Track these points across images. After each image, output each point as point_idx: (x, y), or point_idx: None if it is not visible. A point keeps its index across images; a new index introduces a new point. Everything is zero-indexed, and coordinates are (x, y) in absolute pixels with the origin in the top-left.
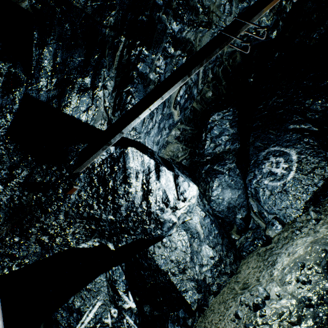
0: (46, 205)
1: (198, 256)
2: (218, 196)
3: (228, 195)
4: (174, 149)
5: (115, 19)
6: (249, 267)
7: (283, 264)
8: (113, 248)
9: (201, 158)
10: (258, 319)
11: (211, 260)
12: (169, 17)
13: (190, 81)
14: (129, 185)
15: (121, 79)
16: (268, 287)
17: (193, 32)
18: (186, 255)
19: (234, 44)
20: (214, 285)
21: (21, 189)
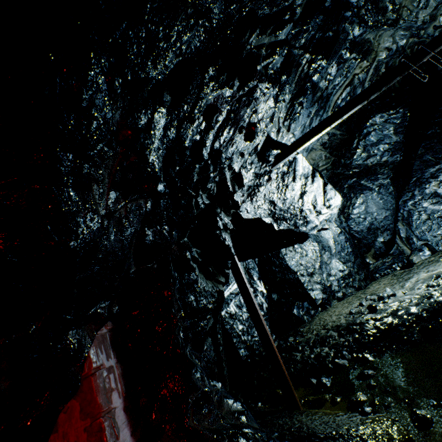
0: (259, 187)
1: (327, 267)
2: (359, 214)
3: (372, 214)
4: (316, 157)
5: (305, 40)
6: (380, 284)
7: (418, 278)
8: (276, 228)
9: (346, 170)
10: (380, 304)
11: (340, 272)
12: (353, 24)
13: (357, 81)
14: (295, 184)
15: (296, 91)
16: (396, 291)
17: (375, 31)
18: (315, 263)
19: (424, 35)
20: (339, 293)
21: (252, 176)
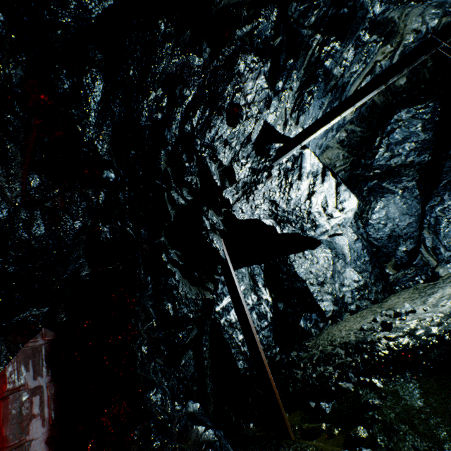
0: (257, 185)
1: (340, 276)
2: (379, 220)
3: (394, 220)
4: (332, 156)
5: (316, 18)
6: (400, 298)
7: (443, 294)
8: (279, 232)
9: (366, 171)
10: (396, 321)
11: (355, 283)
12: None
13: (379, 69)
14: (301, 183)
15: (306, 78)
16: (417, 307)
17: (400, 9)
18: (327, 271)
19: None
20: (353, 305)
21: (248, 171)
